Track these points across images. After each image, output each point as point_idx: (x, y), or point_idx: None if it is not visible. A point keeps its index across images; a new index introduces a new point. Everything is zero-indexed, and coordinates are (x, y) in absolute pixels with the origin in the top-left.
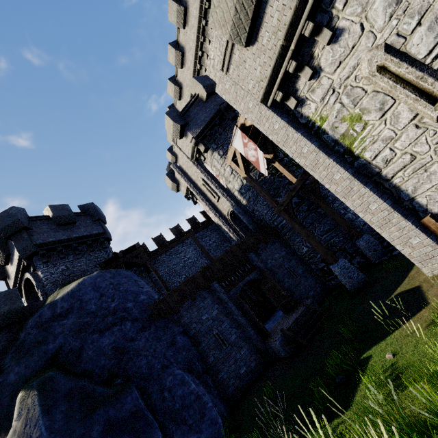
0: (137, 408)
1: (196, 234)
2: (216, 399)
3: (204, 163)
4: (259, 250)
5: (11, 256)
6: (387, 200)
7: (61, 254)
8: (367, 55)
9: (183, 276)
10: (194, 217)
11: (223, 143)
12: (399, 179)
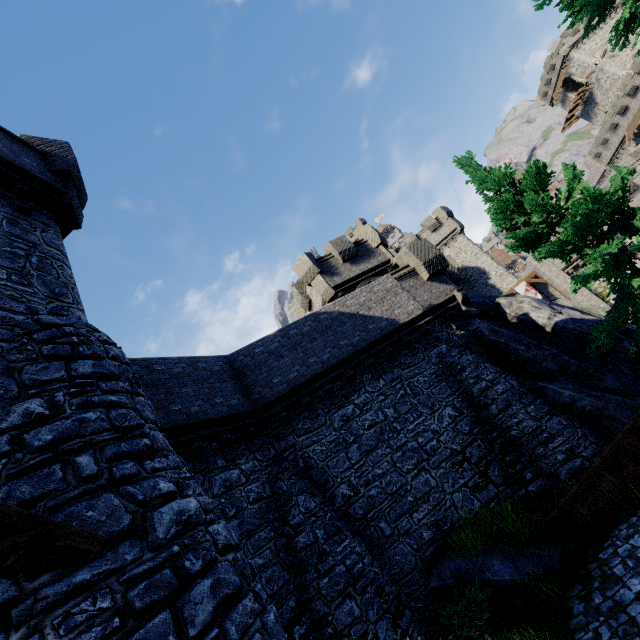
0: None
1: None
2: None
3: None
4: None
5: (360, 258)
6: None
7: None
8: None
9: None
10: None
11: None
12: None
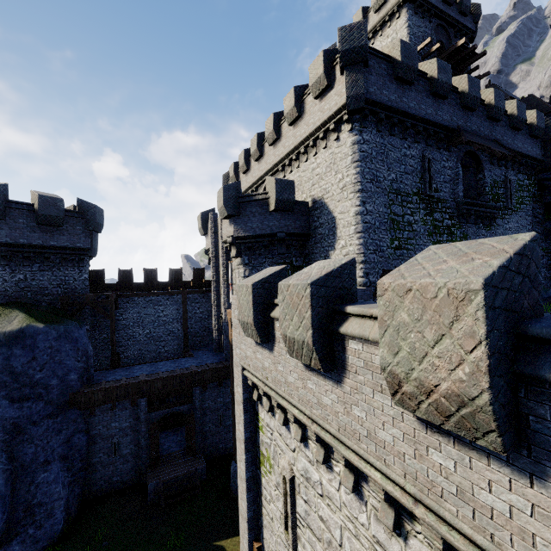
0: (1, 494)
1: (190, 294)
2: (75, 498)
3: (230, 262)
4: (208, 386)
5: None
6: (251, 512)
7: (26, 261)
8: (286, 463)
9: (147, 331)
10: (203, 271)
11: (255, 266)
12: (264, 512)
